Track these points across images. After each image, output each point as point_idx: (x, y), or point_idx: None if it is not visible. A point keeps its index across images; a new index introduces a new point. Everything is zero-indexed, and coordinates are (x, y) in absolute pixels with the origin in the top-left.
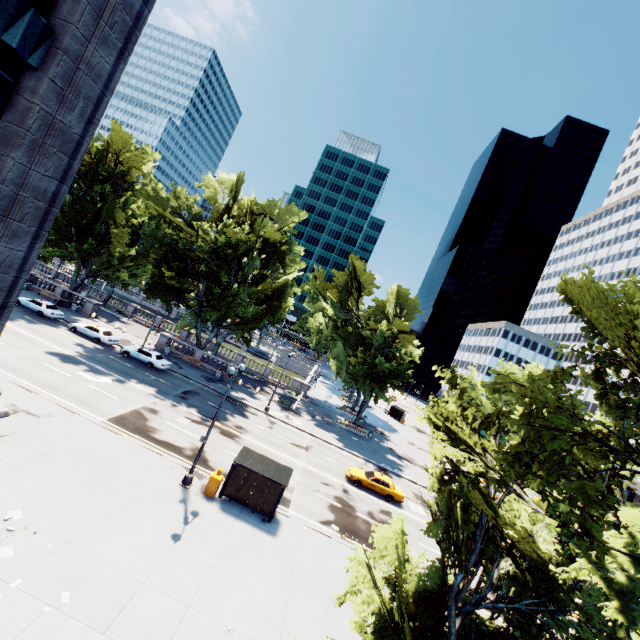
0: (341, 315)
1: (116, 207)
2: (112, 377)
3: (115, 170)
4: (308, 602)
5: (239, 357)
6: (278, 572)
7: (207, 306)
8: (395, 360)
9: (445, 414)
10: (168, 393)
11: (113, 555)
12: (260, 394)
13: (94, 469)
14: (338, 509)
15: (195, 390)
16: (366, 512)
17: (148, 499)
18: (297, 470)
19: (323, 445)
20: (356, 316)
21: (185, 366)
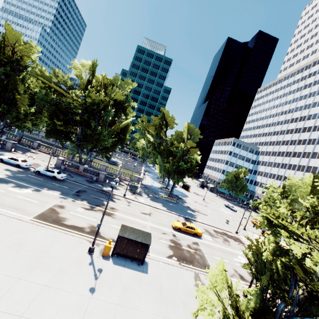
0: (157, 140)
1: (17, 82)
2: (31, 188)
3: (12, 57)
4: (174, 311)
5: (104, 167)
6: (154, 296)
7: (84, 141)
8: (188, 162)
9: (276, 213)
10: (68, 194)
11: (54, 316)
12: (119, 186)
13: (30, 255)
14: (173, 247)
15: (83, 189)
16: (186, 245)
17: (70, 268)
18: (148, 228)
19: (157, 211)
20: (165, 140)
21: (74, 175)
